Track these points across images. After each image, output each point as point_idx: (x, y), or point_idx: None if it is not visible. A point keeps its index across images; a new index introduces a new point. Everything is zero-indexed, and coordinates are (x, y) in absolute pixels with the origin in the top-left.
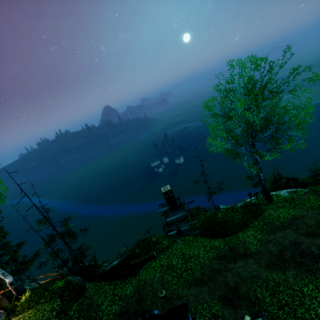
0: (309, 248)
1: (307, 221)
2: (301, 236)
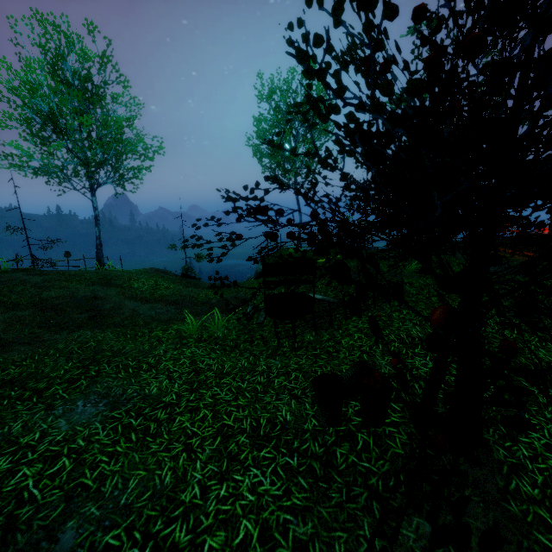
0: (1, 278)
1: (69, 271)
2: (23, 274)
